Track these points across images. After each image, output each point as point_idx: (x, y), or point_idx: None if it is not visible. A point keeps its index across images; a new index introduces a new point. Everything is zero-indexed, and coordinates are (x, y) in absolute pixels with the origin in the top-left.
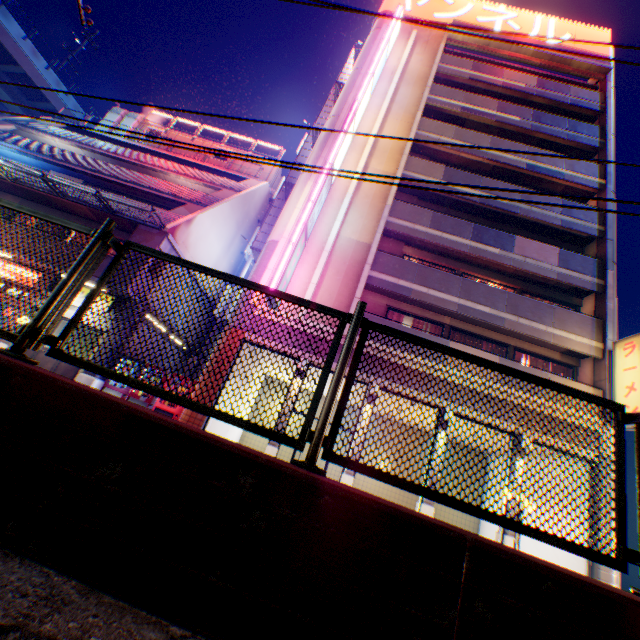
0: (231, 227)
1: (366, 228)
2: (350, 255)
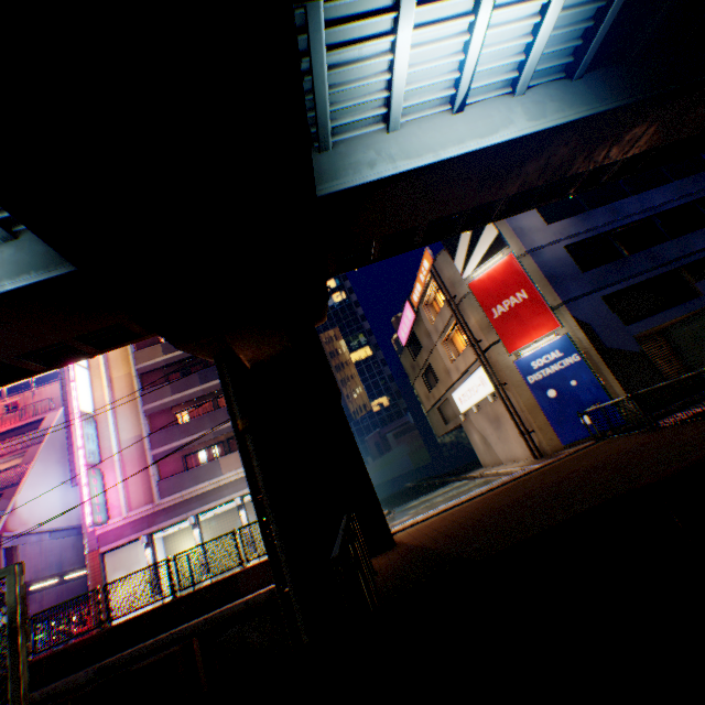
0: (56, 470)
1: (136, 423)
2: (136, 449)
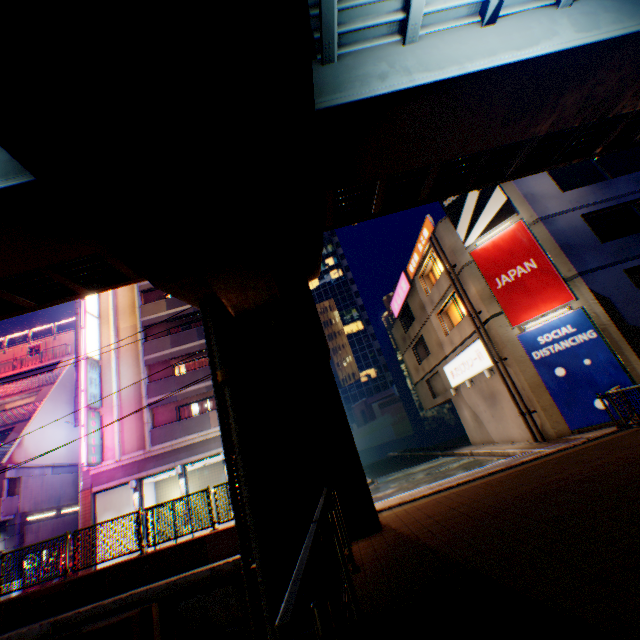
0: (64, 409)
1: (136, 372)
2: (134, 396)
